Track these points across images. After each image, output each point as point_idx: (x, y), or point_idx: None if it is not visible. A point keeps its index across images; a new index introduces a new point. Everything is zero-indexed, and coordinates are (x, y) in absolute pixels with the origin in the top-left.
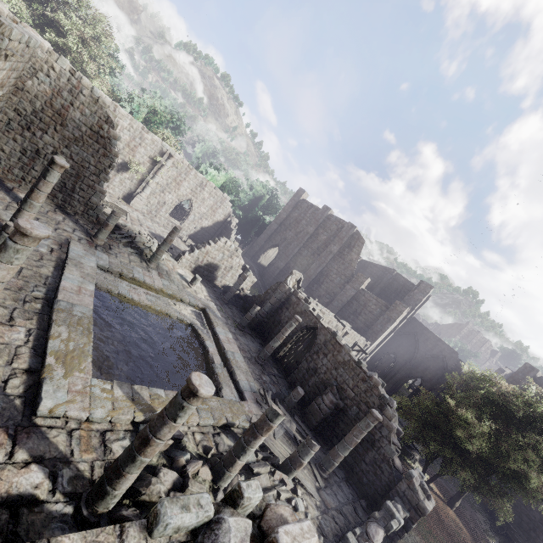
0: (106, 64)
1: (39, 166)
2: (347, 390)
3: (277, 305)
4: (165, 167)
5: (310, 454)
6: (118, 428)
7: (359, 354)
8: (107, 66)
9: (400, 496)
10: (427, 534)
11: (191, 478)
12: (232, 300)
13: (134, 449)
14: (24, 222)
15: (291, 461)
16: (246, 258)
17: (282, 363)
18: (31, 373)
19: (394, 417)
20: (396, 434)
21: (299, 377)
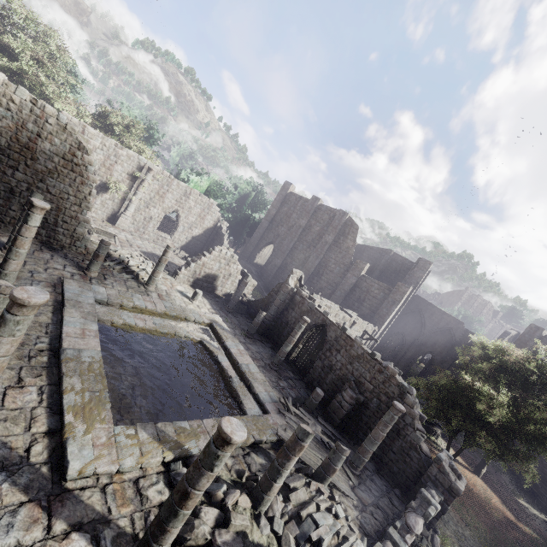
0: (65, 81)
1: (16, 205)
2: (365, 383)
3: (282, 306)
4: (145, 182)
5: (342, 459)
6: (149, 472)
7: (369, 340)
8: (67, 84)
9: (432, 481)
10: (460, 507)
11: (231, 510)
12: (236, 308)
13: (174, 504)
14: (19, 292)
15: (324, 469)
16: (242, 260)
17: (296, 364)
18: (52, 435)
19: (415, 404)
20: (419, 420)
21: (315, 377)
